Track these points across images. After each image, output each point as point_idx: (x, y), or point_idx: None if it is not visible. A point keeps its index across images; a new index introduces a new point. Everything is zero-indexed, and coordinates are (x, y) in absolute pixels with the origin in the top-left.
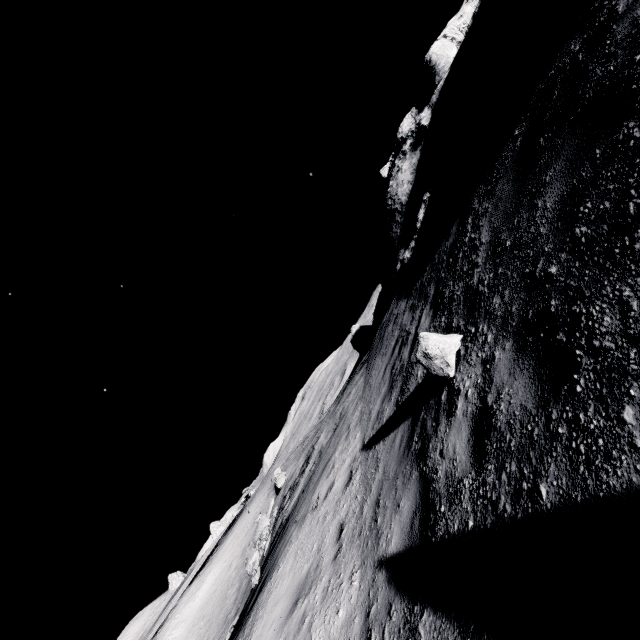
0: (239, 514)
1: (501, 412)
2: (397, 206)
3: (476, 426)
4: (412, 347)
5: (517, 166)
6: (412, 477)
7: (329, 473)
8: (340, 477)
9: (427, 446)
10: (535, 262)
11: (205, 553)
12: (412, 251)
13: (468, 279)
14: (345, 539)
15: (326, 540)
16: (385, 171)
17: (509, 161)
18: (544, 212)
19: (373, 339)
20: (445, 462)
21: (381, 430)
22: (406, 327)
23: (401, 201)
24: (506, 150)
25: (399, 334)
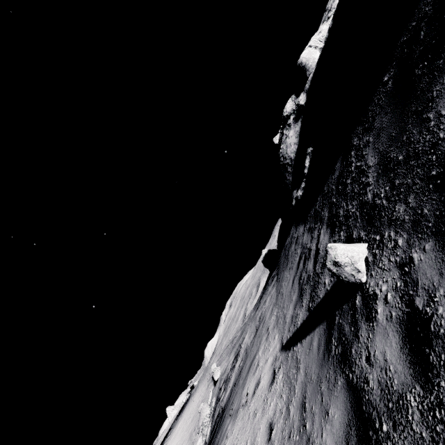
0: (186, 401)
1: (441, 317)
2: (288, 161)
3: (408, 332)
4: (315, 260)
5: (393, 100)
6: (338, 383)
7: (255, 370)
8: (265, 375)
9: (349, 351)
10: (442, 163)
11: (163, 433)
12: (303, 190)
13: (361, 197)
14: (275, 440)
15: (258, 439)
16: (276, 139)
17: (383, 100)
18: (440, 119)
19: (279, 258)
20: (375, 371)
21: (297, 333)
22: (307, 245)
23: (290, 157)
24: (377, 94)
25: (301, 251)
